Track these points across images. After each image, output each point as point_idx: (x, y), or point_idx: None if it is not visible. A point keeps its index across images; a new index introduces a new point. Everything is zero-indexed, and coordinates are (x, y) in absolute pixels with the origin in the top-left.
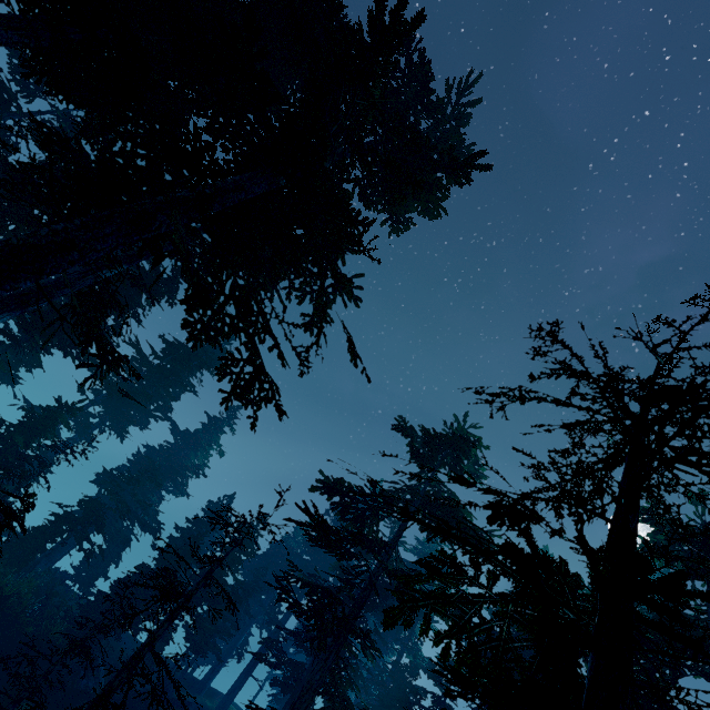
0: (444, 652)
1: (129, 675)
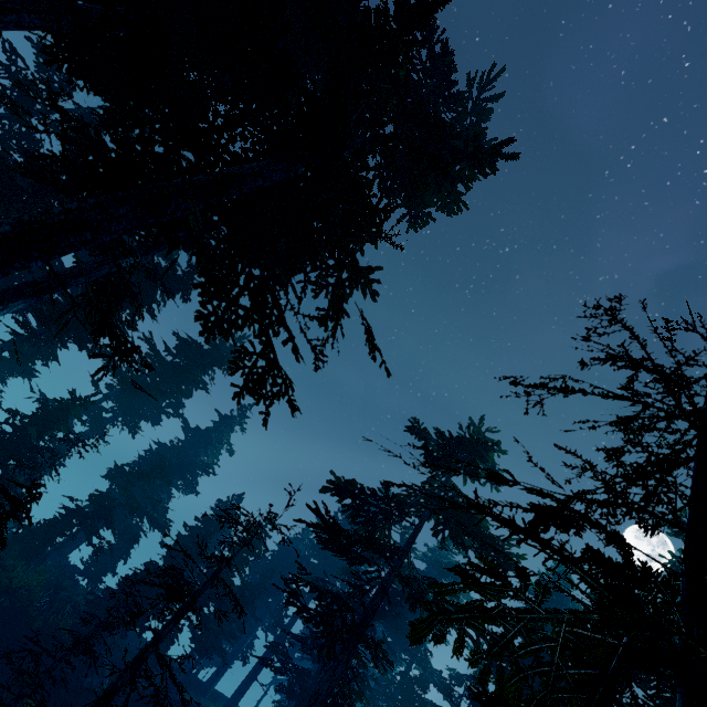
0: (482, 676)
1: (132, 676)
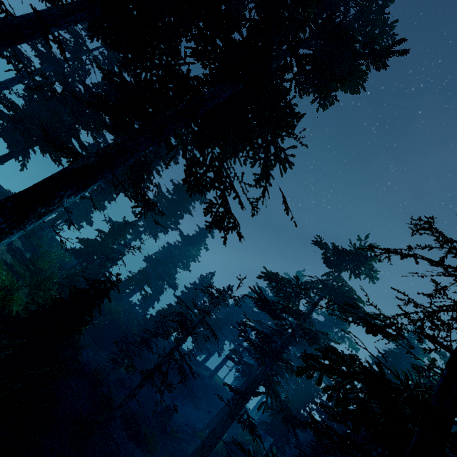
0: (329, 397)
1: (168, 359)
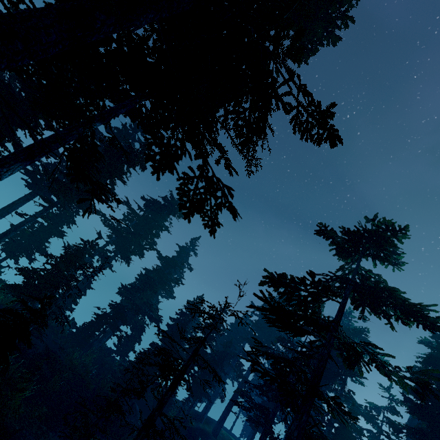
0: None
1: (146, 434)
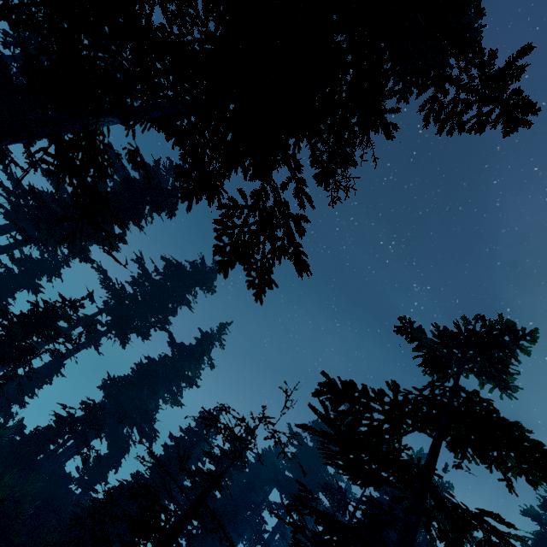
0: None
1: None
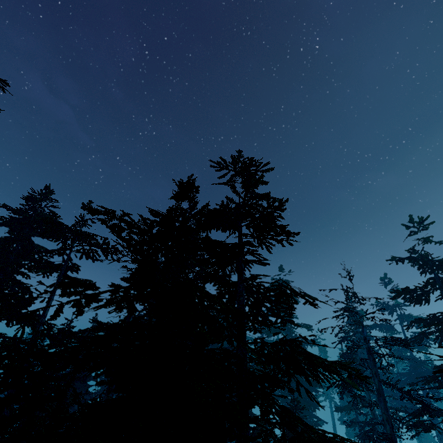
0: None
1: None
